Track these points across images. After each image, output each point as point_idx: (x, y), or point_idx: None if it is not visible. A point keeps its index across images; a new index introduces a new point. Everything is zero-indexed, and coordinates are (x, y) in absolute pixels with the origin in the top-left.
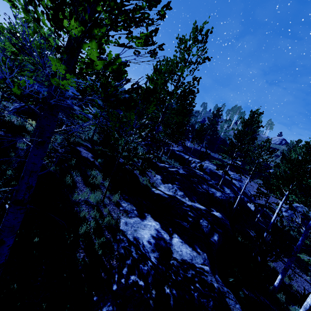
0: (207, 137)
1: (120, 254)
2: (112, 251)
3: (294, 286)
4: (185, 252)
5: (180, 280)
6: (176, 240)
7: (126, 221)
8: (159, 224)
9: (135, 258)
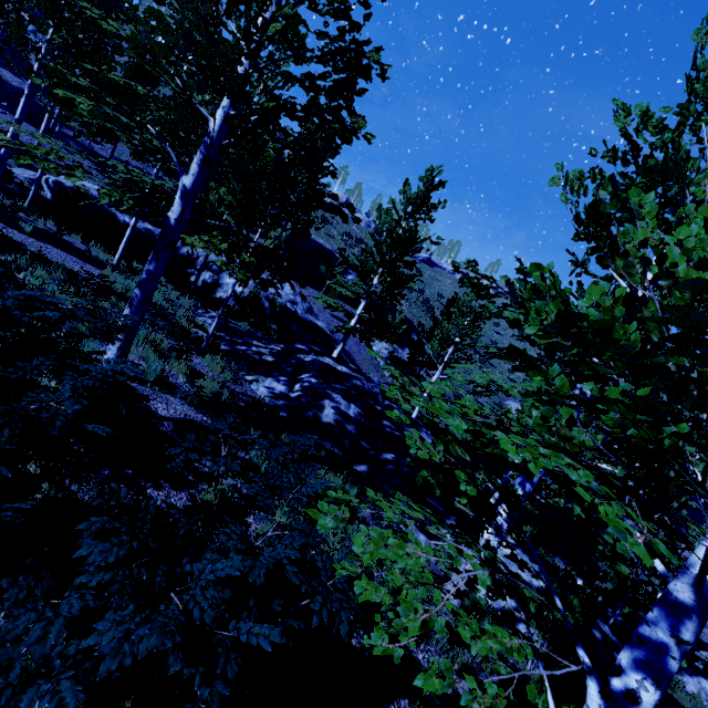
0: None
1: None
2: None
3: None
4: None
5: None
6: None
7: None
8: None
9: None
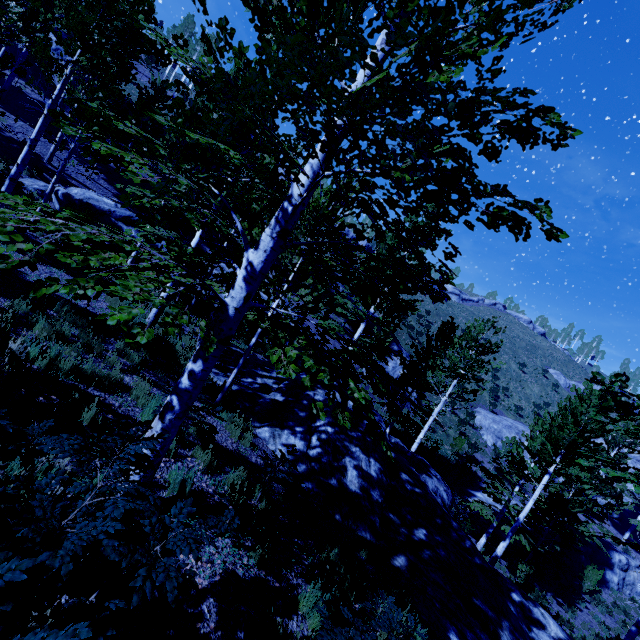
0: None
1: None
2: None
3: None
4: None
5: None
6: None
7: None
8: None
9: None
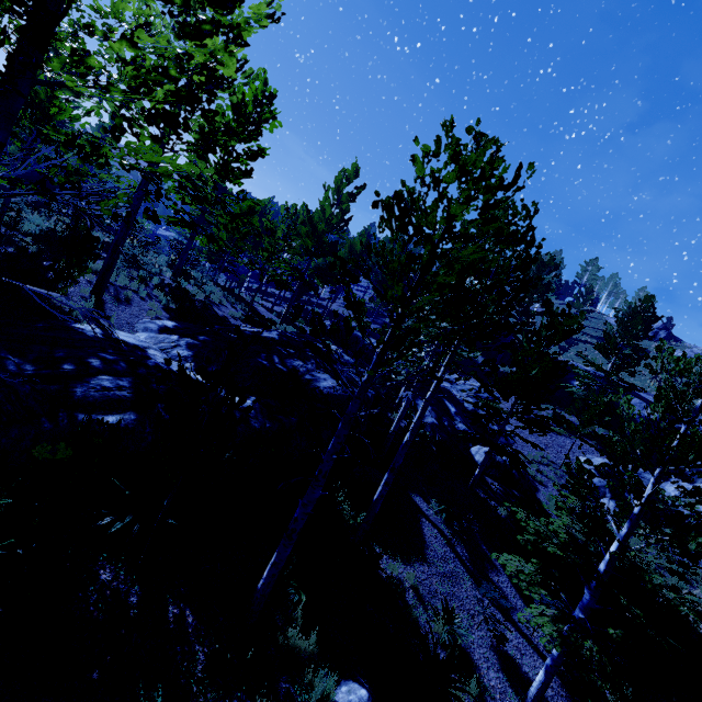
0: None
1: None
2: None
3: (463, 652)
4: None
5: None
6: None
7: None
8: None
9: None
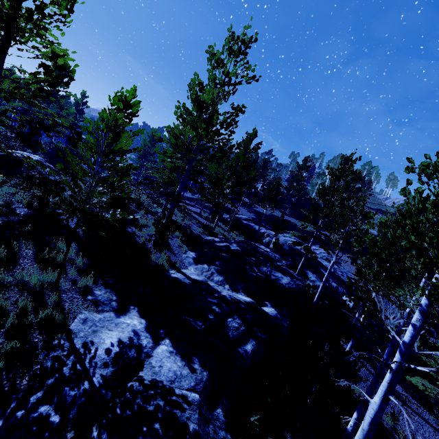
0: (291, 200)
1: (41, 369)
2: (32, 363)
3: (402, 432)
4: (167, 369)
5: (127, 415)
6: (162, 349)
7: (86, 317)
8: (145, 323)
9: (65, 376)
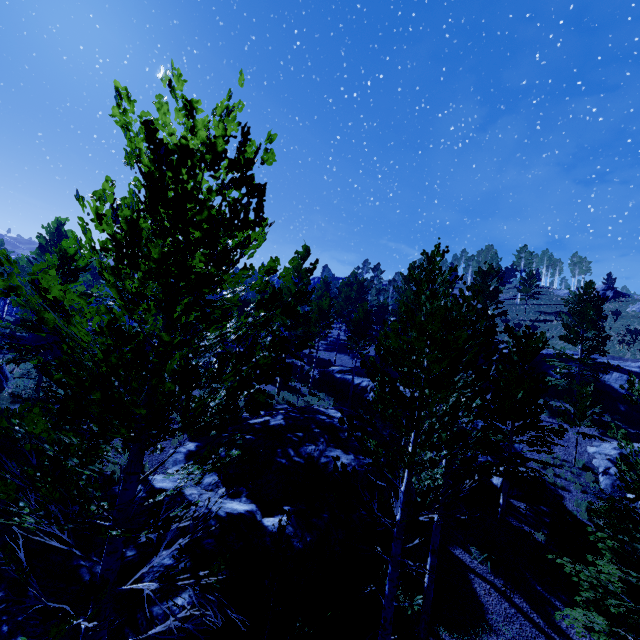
0: None
1: None
2: None
3: None
4: None
5: None
6: None
7: None
8: None
9: None
